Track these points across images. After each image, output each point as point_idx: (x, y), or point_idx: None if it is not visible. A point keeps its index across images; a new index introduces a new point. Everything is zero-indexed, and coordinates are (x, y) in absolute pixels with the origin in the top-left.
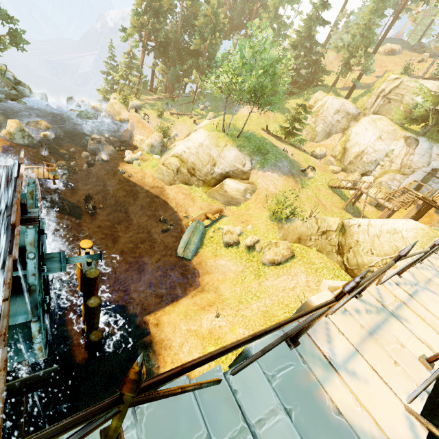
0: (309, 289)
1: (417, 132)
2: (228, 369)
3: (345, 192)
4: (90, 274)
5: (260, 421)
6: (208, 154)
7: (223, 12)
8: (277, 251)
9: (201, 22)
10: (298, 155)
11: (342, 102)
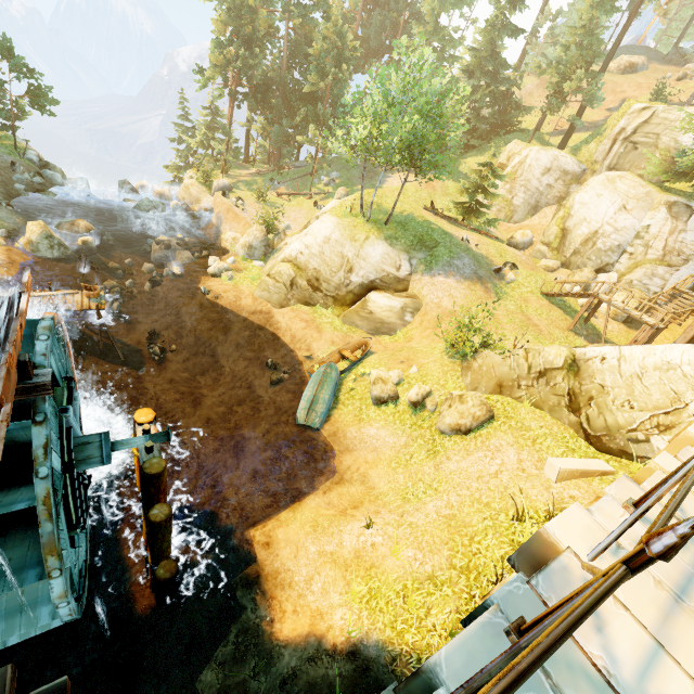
0: (523, 475)
1: (688, 193)
2: (392, 624)
3: (570, 301)
4: (150, 468)
5: None
6: (340, 254)
7: (353, 30)
8: (463, 410)
9: (318, 49)
10: (487, 245)
11: (554, 155)
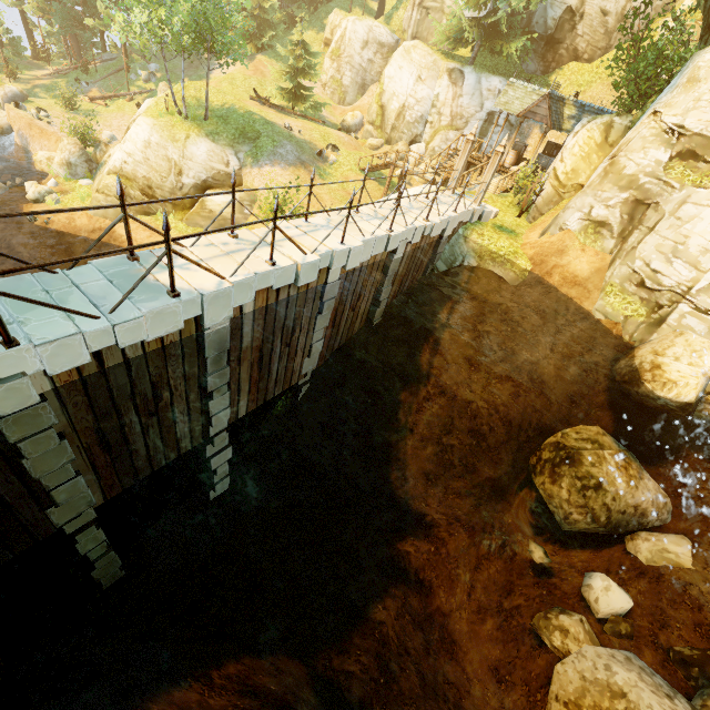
0: None
1: (467, 59)
2: None
3: (387, 174)
4: None
5: (85, 283)
6: (165, 158)
7: None
8: None
9: None
10: (311, 131)
11: (369, 25)
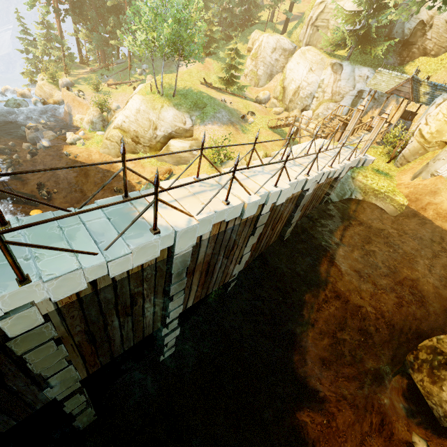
0: None
1: (344, 56)
2: None
3: (286, 130)
4: None
5: (90, 220)
6: (148, 119)
7: None
8: None
9: None
10: (237, 103)
11: (277, 38)
